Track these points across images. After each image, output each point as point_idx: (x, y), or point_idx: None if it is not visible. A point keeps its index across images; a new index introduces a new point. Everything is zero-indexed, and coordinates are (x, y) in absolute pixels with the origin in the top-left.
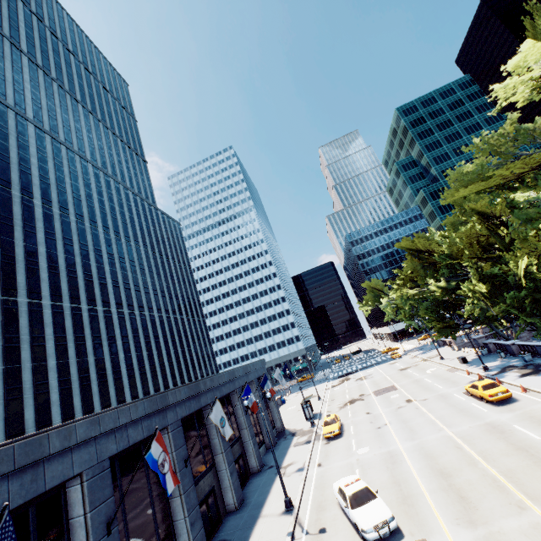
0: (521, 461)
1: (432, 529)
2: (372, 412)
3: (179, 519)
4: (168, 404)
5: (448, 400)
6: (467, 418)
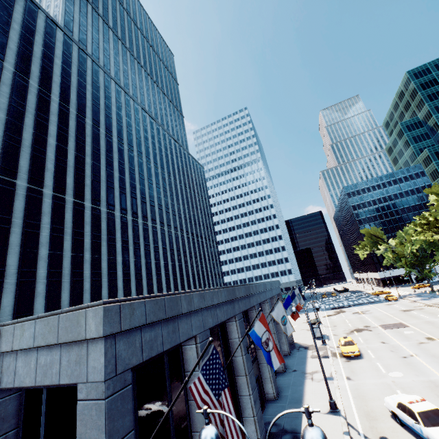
0: None
1: None
2: (387, 342)
3: (244, 395)
4: (236, 297)
5: None
6: None
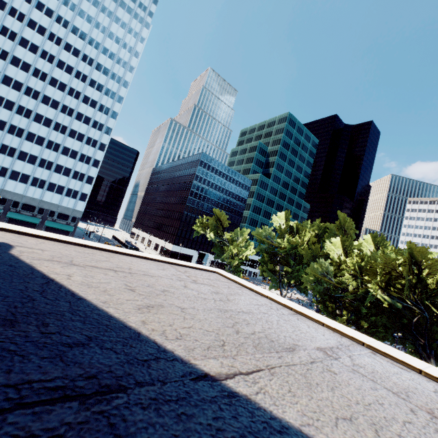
0: None
1: None
2: None
3: None
4: None
5: None
6: None
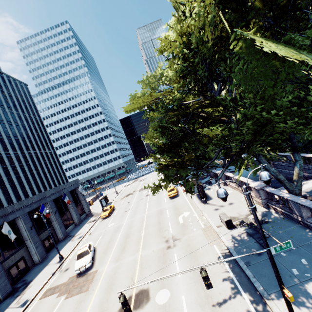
0: (154, 229)
1: (103, 264)
2: (130, 202)
3: None
4: None
5: (159, 195)
6: (157, 206)
